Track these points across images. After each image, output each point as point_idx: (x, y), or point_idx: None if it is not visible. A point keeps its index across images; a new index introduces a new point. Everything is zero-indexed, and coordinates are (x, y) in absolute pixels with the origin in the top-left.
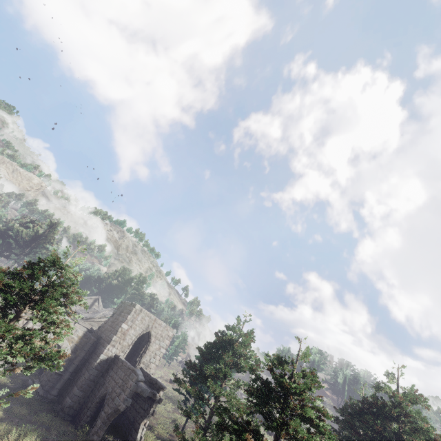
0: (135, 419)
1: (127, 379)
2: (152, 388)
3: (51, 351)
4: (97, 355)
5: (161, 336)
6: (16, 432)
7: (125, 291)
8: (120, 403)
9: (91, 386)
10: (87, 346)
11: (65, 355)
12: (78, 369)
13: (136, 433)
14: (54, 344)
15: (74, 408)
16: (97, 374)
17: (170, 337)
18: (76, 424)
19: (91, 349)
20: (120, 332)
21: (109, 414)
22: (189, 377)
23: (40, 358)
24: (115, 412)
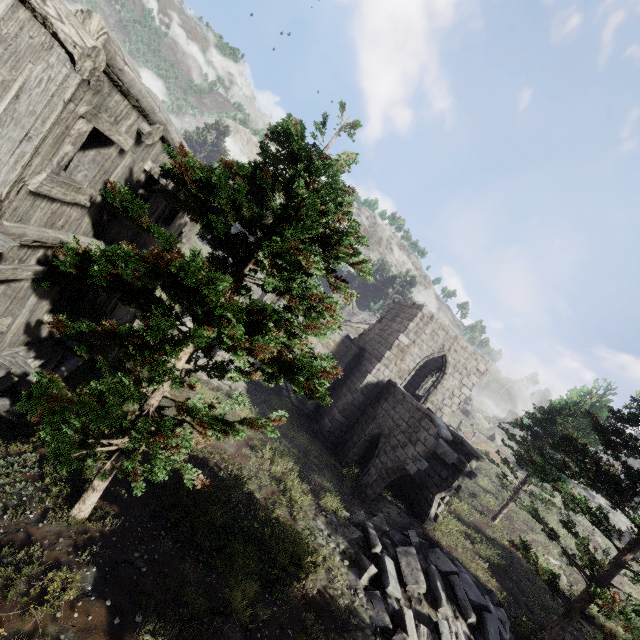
0: (423, 484)
1: (415, 425)
2: (454, 449)
3: (302, 356)
4: (362, 374)
5: (464, 368)
6: (271, 446)
7: (384, 294)
8: (408, 460)
9: (355, 414)
10: (347, 357)
11: (330, 371)
12: (337, 386)
13: (428, 505)
14: (306, 343)
15: (335, 435)
16: (363, 400)
17: (480, 372)
18: (340, 457)
19: (352, 363)
20: (397, 347)
21: (388, 468)
22: (556, 466)
23: (284, 366)
24: (399, 470)
